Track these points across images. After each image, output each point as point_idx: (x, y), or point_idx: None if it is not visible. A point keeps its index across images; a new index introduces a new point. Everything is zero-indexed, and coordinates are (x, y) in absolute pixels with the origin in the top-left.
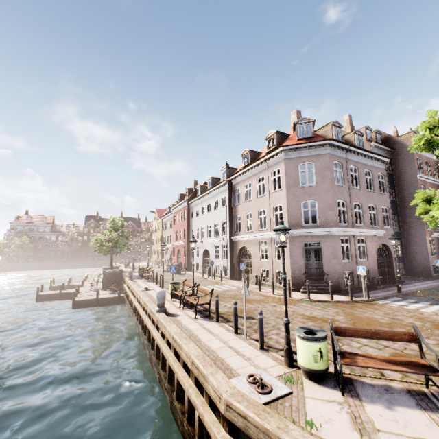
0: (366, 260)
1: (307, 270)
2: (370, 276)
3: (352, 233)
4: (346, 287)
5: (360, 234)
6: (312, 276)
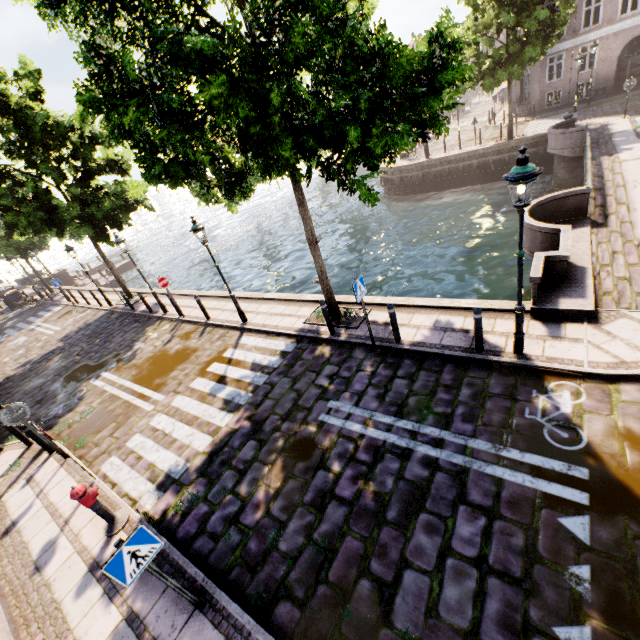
0: (594, 69)
1: (524, 97)
2: (595, 87)
3: (569, 46)
4: (550, 107)
5: (585, 41)
6: (526, 101)
